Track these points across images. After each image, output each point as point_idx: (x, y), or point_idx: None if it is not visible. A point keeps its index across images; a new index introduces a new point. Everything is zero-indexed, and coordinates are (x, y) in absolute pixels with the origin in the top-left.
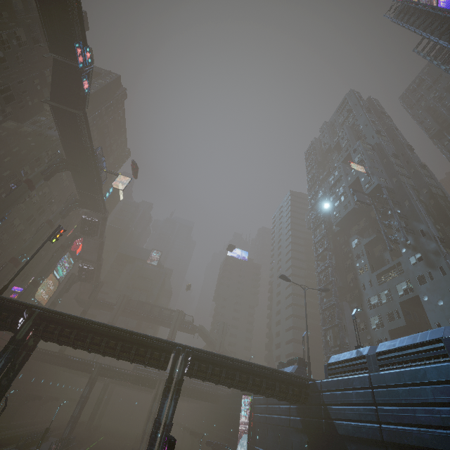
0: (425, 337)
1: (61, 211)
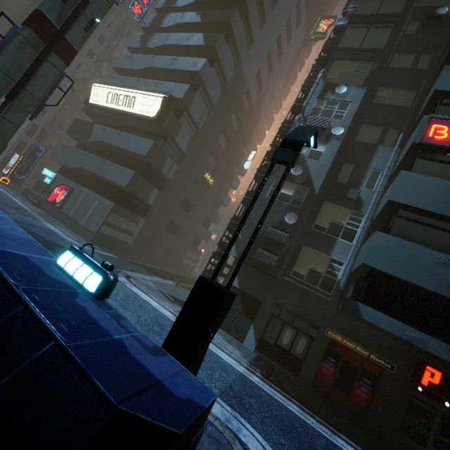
0: None
1: None
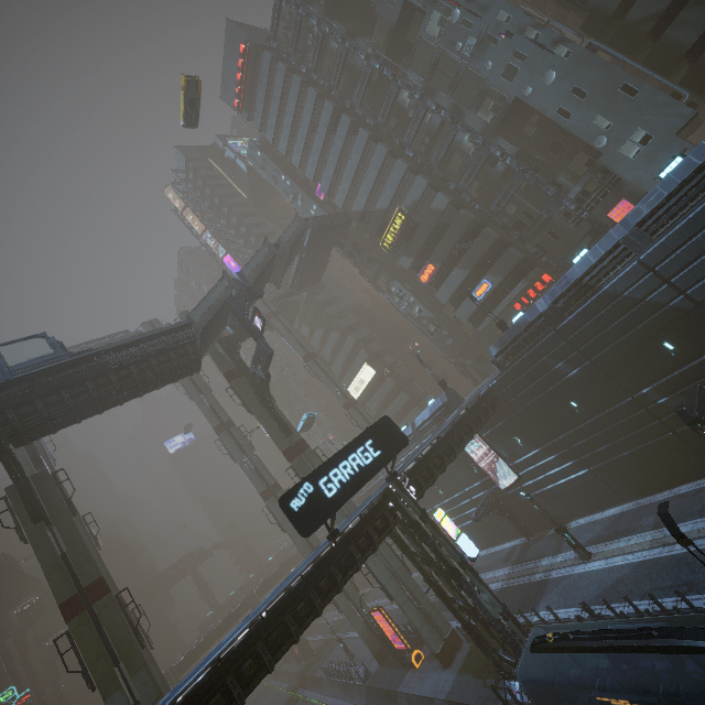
0: None
1: (1, 636)
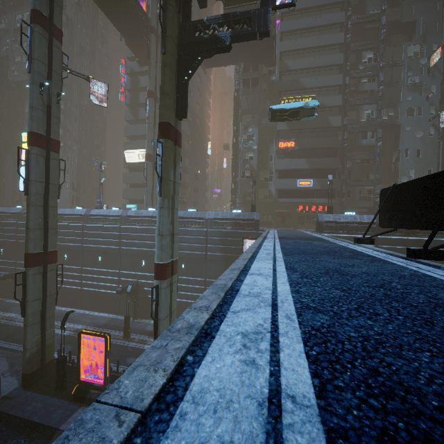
0: (15, 211)
1: None
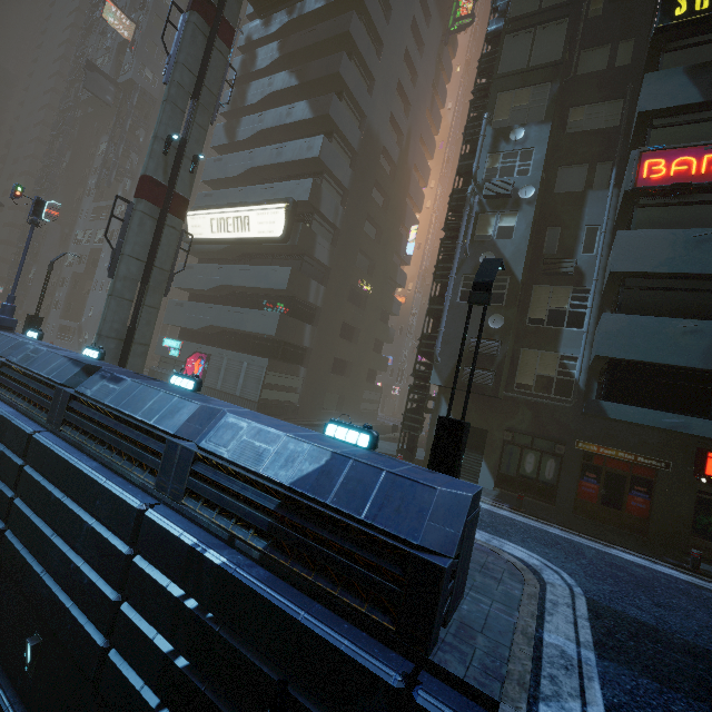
0: None
1: None
